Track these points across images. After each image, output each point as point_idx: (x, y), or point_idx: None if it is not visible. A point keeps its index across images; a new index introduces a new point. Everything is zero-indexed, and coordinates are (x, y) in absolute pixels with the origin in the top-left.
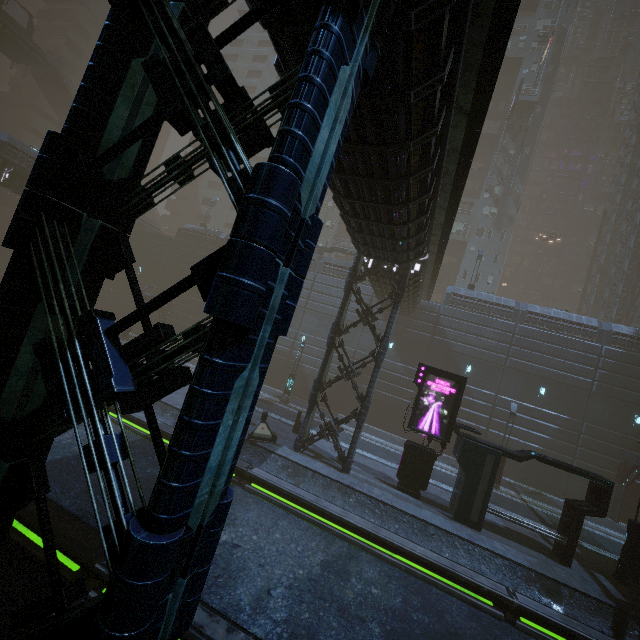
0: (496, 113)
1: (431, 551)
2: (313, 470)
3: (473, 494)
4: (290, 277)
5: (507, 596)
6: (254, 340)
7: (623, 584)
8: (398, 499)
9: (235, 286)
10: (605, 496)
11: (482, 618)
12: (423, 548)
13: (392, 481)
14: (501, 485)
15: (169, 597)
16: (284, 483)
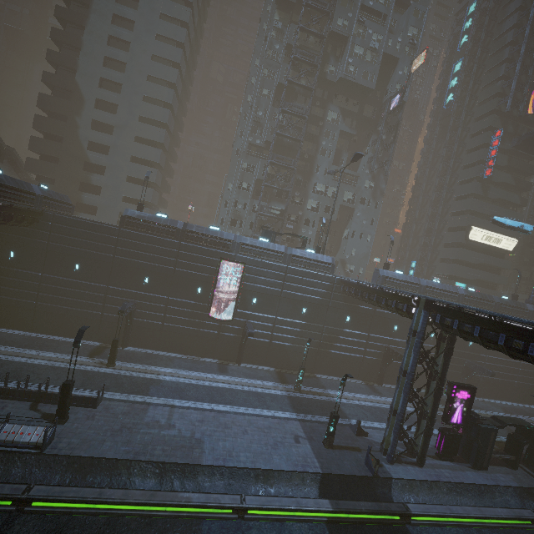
0: (374, 100)
1: (501, 508)
2: (419, 480)
3: (485, 453)
4: None
5: None
6: None
7: (529, 465)
8: (454, 472)
9: None
10: (532, 433)
11: None
12: (499, 509)
13: (429, 451)
14: None
15: None
16: (428, 507)
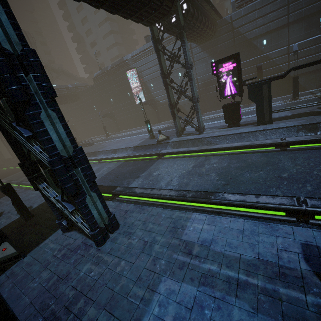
0: None
1: (241, 142)
2: (185, 140)
3: (262, 109)
4: (35, 76)
5: (279, 141)
6: (36, 103)
7: None
8: (227, 131)
9: (9, 92)
10: None
11: (268, 154)
12: (237, 143)
13: (226, 126)
14: (302, 96)
15: (74, 172)
16: (174, 150)
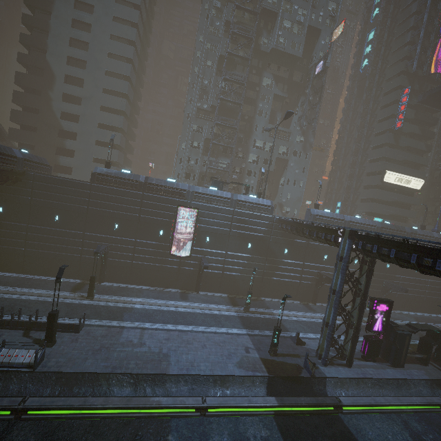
0: (302, 67)
1: (416, 397)
2: (348, 378)
3: (401, 354)
4: None
5: None
6: None
7: (437, 362)
8: (377, 370)
9: None
10: (439, 336)
11: None
12: (414, 397)
13: (356, 355)
14: None
15: None
16: (357, 399)
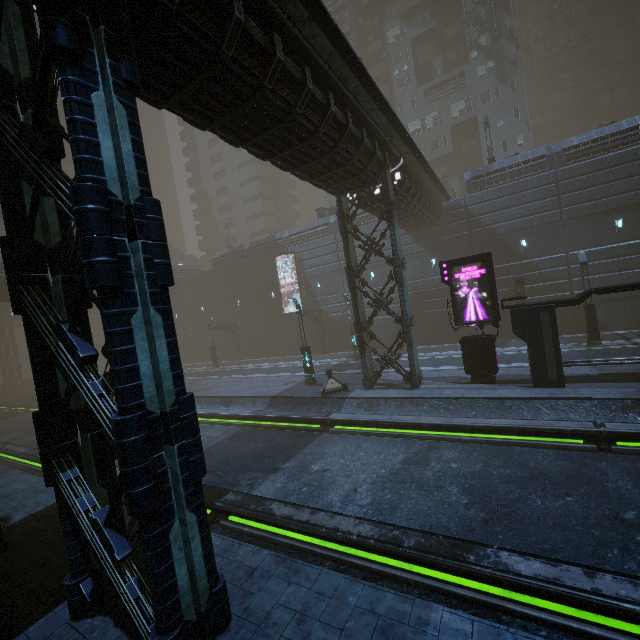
0: None
1: (507, 419)
2: (383, 397)
3: (542, 356)
4: (146, 245)
5: (592, 428)
6: (132, 292)
7: None
8: (471, 391)
9: (89, 265)
10: None
11: (572, 456)
12: (498, 419)
13: (466, 379)
14: (606, 340)
15: (163, 454)
16: (359, 416)
